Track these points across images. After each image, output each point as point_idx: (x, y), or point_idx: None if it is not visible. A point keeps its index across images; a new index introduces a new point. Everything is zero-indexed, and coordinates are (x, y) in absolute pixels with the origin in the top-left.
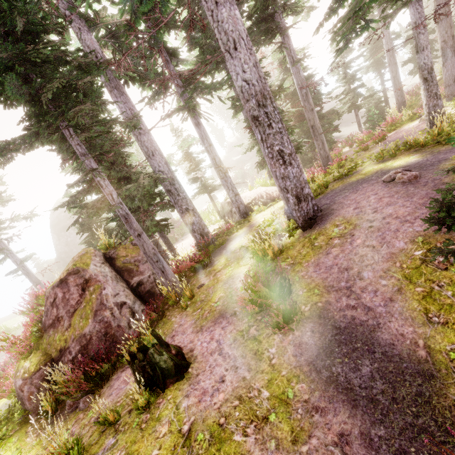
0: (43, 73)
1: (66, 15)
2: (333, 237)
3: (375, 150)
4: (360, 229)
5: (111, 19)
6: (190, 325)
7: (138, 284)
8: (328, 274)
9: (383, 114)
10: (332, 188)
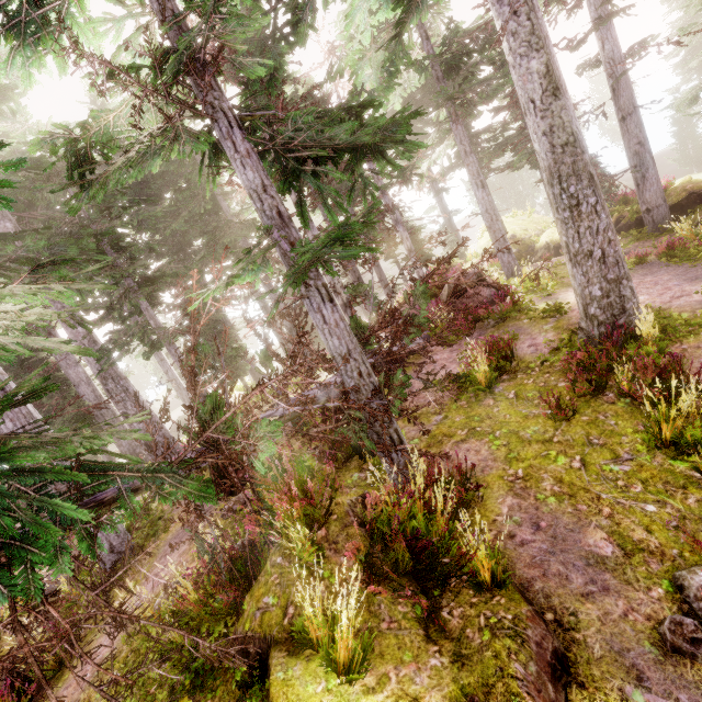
0: None
1: None
2: None
3: None
4: None
5: None
6: None
7: None
8: None
9: None
10: None
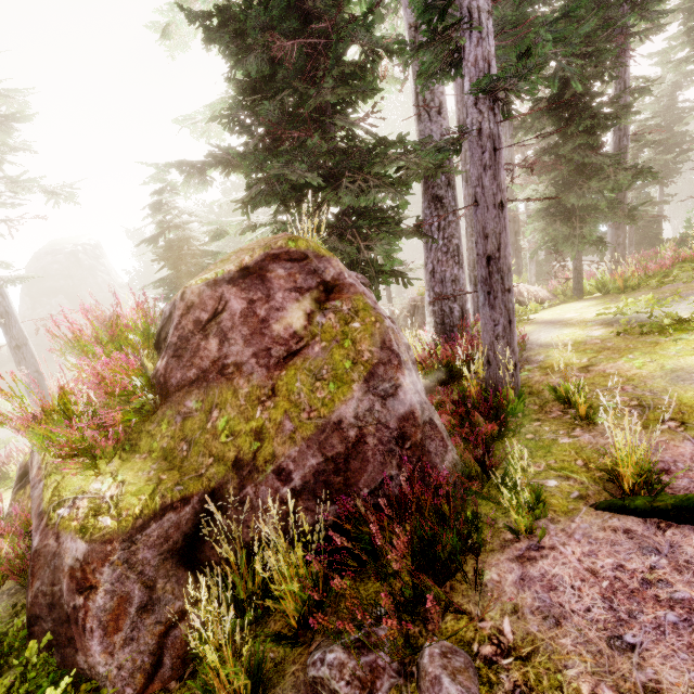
0: None
1: None
2: None
3: None
4: None
5: None
6: None
7: None
8: None
9: (657, 240)
10: None
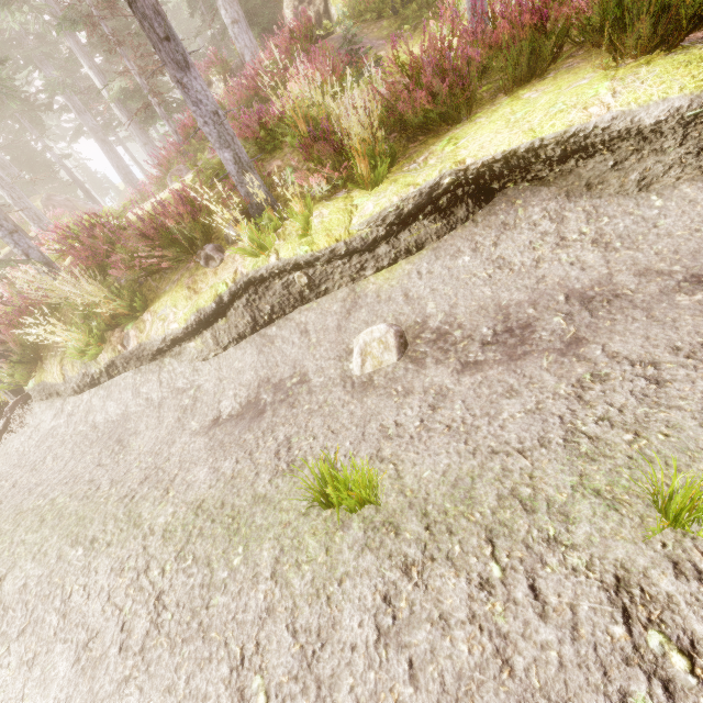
0: None
1: None
2: None
3: None
4: None
5: None
6: None
7: None
8: None
9: None
10: None
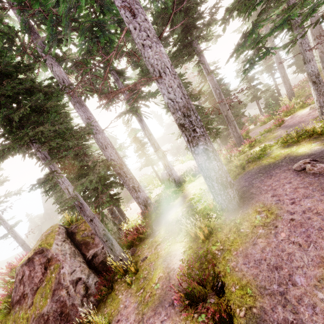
0: (18, 100)
1: (42, 56)
2: (256, 225)
3: (277, 133)
4: (282, 221)
5: (75, 55)
6: (133, 310)
7: (93, 256)
8: (258, 271)
9: (277, 101)
10: (248, 168)
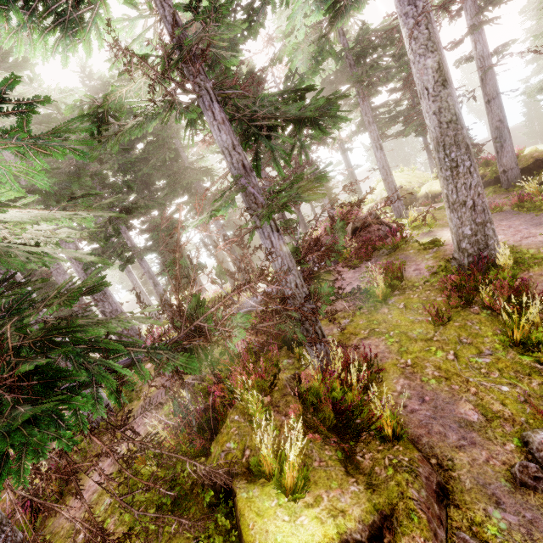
0: None
1: None
2: None
3: None
4: None
5: None
6: None
7: None
8: None
9: None
10: None
